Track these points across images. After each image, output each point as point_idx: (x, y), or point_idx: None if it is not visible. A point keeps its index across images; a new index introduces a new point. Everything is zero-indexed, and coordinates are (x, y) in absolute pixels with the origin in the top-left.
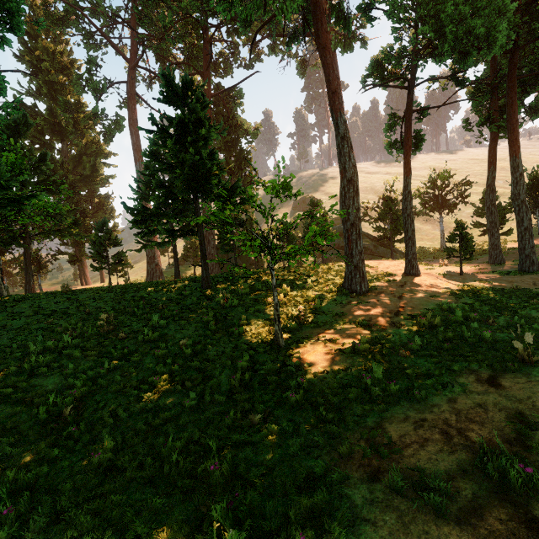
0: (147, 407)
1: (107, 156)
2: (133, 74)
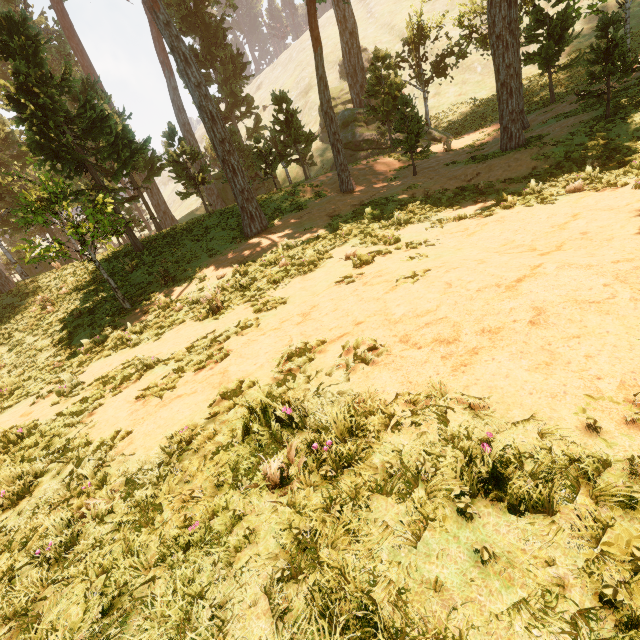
0: (29, 360)
1: None
2: None
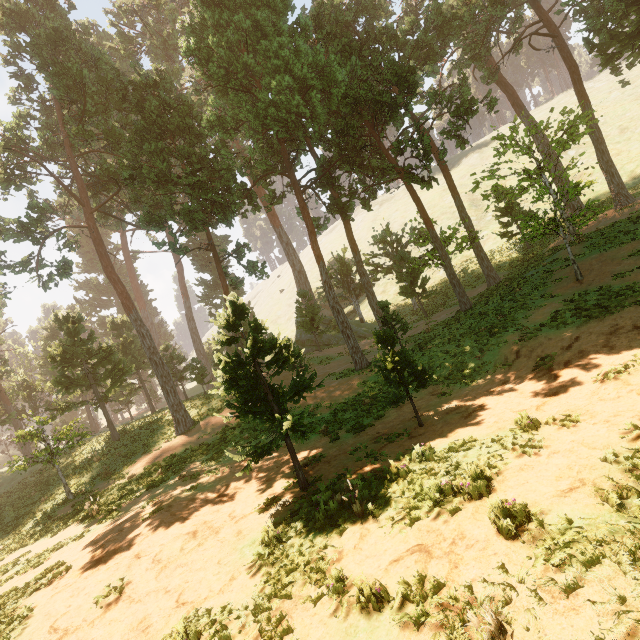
0: None
1: (145, 295)
2: (124, 240)
